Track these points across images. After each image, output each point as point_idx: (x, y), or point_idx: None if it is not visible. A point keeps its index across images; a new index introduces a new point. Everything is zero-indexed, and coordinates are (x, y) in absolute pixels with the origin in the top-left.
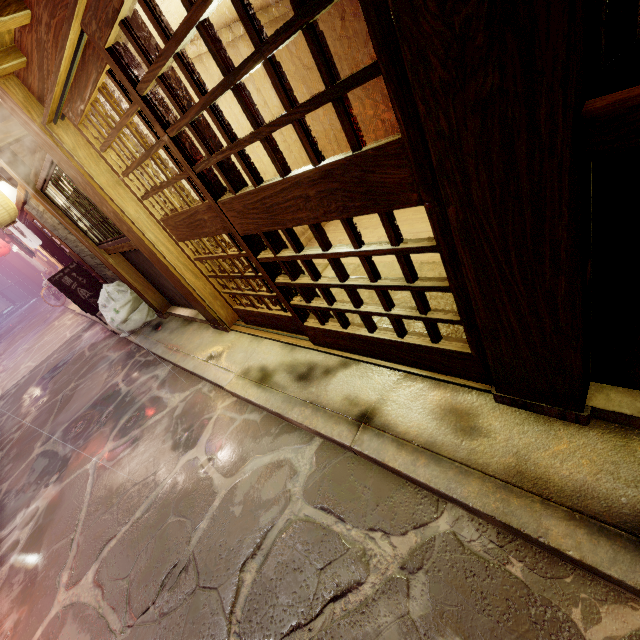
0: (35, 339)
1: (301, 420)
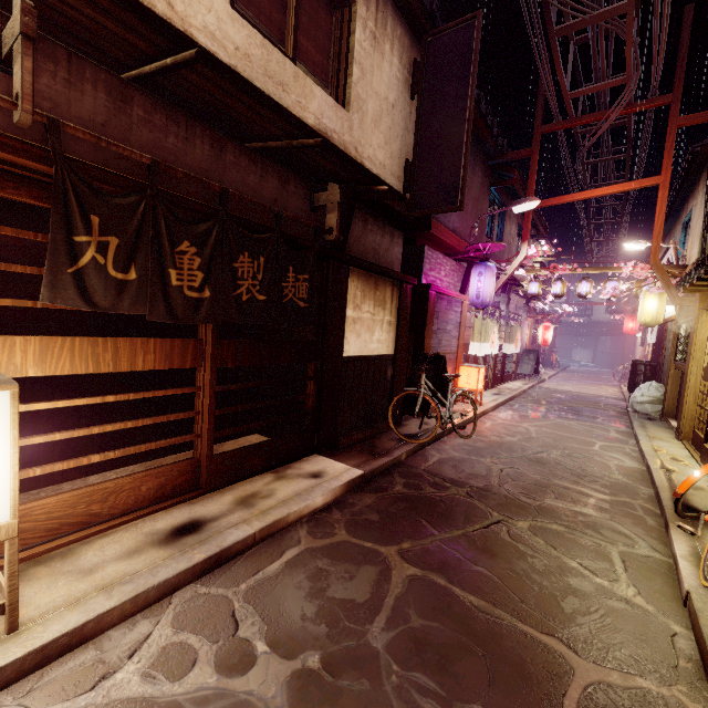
0: (583, 383)
1: (648, 458)
